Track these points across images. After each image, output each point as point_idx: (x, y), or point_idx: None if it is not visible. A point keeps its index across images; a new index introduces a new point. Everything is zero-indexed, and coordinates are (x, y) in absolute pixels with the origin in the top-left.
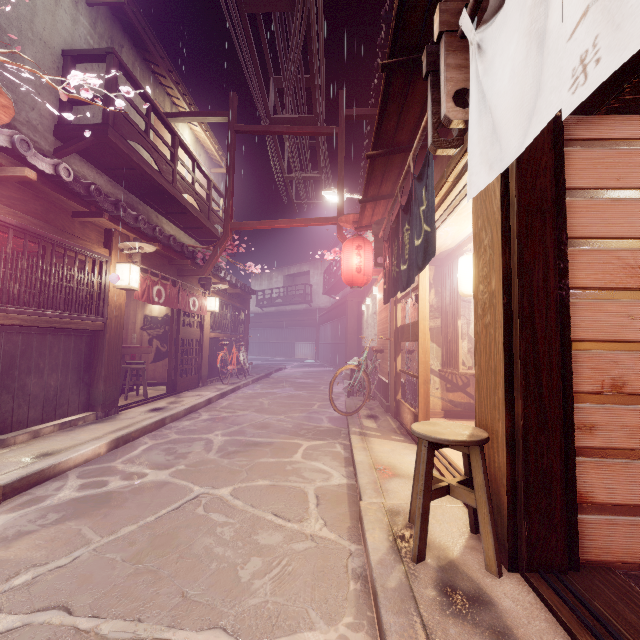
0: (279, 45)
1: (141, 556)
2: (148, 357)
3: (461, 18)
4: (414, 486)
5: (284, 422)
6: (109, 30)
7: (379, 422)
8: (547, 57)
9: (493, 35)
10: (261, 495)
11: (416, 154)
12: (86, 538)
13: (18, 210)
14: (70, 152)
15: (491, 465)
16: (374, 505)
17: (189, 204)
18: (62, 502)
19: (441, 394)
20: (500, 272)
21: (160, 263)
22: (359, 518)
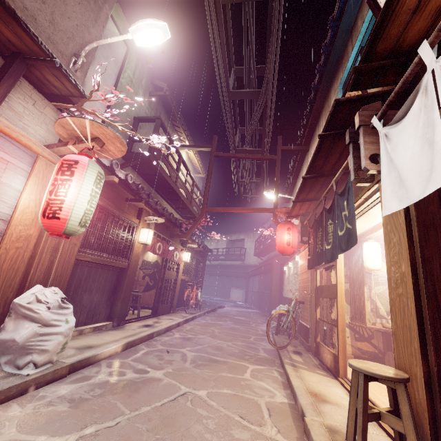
0: (246, 114)
1: (158, 430)
2: (140, 288)
3: (372, 120)
4: (350, 410)
5: (232, 347)
6: (156, 106)
7: (304, 358)
8: (436, 154)
9: (396, 133)
10: (228, 400)
11: (337, 180)
12: (121, 410)
13: (103, 197)
14: (128, 166)
15: (412, 401)
16: (316, 422)
17: (182, 195)
18: (101, 382)
19: (351, 342)
20: (408, 261)
21: (162, 229)
22: (304, 431)
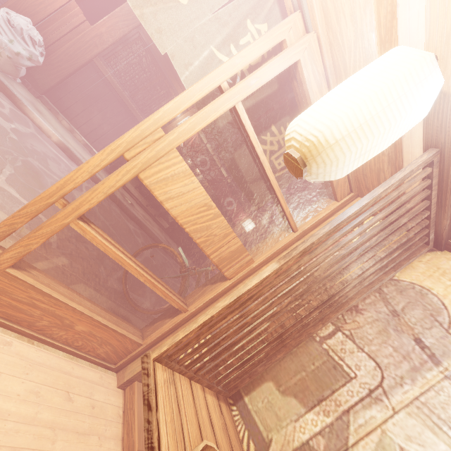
0: None
1: None
2: None
3: None
4: None
5: None
6: None
7: None
8: None
9: None
10: None
11: None
12: None
13: None
14: None
15: None
16: None
17: None
18: None
19: None
20: None
21: None
22: None
